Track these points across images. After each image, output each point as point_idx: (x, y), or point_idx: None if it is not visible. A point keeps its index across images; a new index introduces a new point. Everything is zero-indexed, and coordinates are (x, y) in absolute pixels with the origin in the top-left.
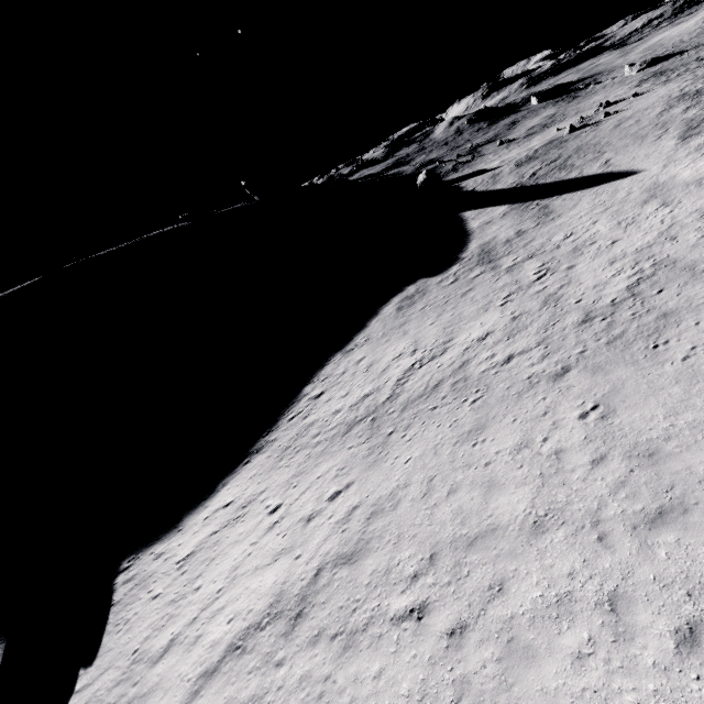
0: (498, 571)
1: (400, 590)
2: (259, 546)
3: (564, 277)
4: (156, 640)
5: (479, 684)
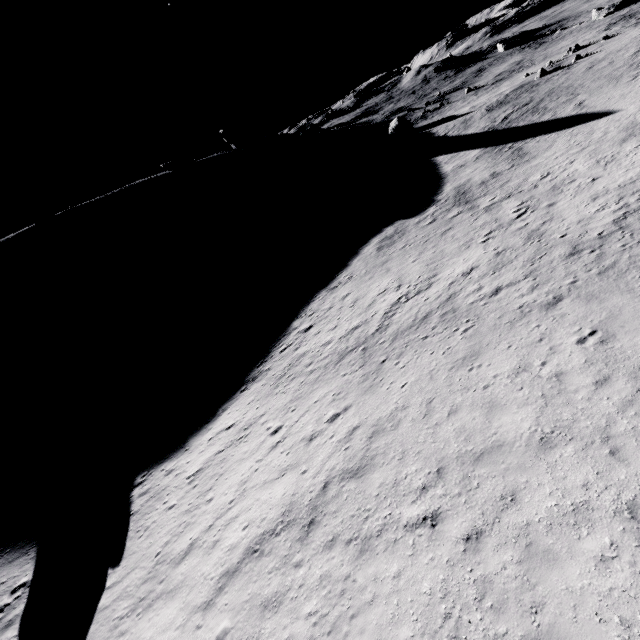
0: (509, 483)
1: (411, 500)
2: (264, 463)
3: (546, 214)
4: (176, 545)
5: (501, 584)
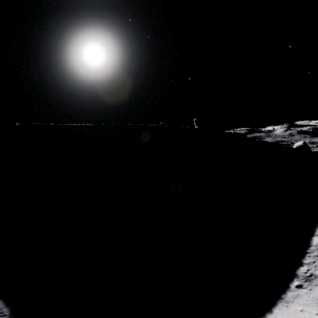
0: None
1: None
2: None
3: None
4: None
5: None
